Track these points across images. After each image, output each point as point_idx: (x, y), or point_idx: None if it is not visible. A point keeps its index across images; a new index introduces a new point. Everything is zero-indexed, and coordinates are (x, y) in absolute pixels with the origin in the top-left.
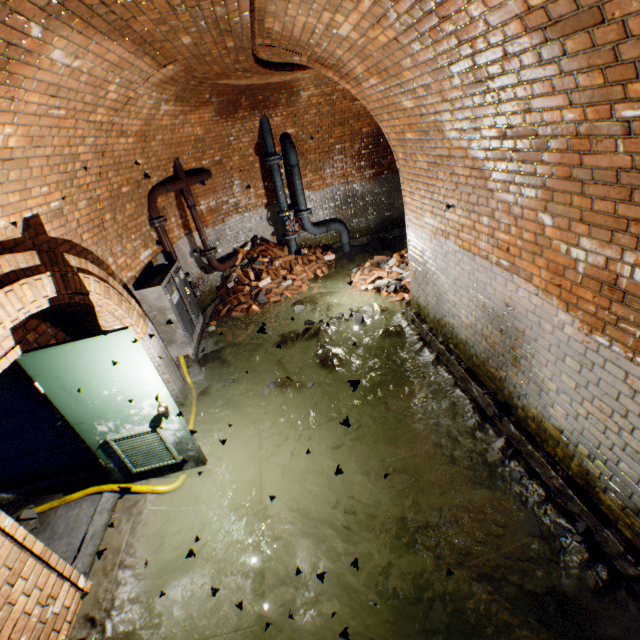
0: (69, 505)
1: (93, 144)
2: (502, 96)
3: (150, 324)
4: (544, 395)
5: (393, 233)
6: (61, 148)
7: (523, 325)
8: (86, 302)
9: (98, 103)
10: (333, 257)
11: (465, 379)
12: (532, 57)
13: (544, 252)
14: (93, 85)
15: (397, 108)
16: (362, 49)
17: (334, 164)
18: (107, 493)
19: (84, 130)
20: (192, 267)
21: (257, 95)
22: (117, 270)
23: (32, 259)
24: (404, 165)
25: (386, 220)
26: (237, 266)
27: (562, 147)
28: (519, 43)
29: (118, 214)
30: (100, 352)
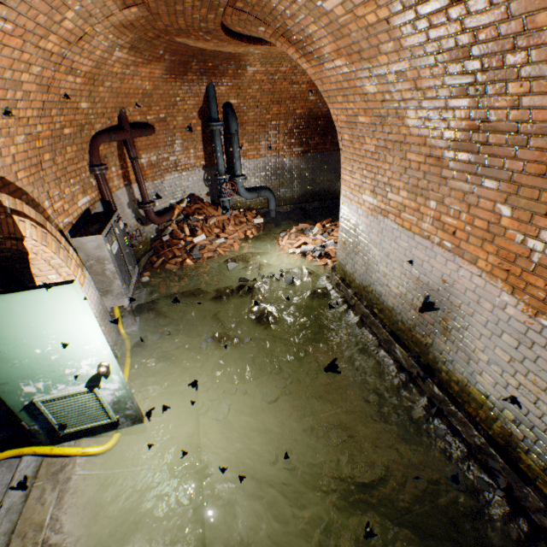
0: None
1: (39, 74)
2: (490, 90)
3: (87, 274)
4: (473, 363)
5: (313, 205)
6: (2, 69)
7: (459, 301)
8: (19, 248)
9: (51, 28)
10: (262, 221)
11: (389, 341)
12: (546, 53)
13: (496, 239)
14: (49, 4)
15: (356, 92)
16: (341, 27)
17: (269, 138)
18: (27, 457)
19: (31, 55)
20: (129, 218)
21: (208, 61)
22: (53, 214)
23: None
24: (348, 146)
25: (308, 193)
26: (173, 221)
27: (544, 146)
28: (538, 37)
29: (58, 156)
30: (36, 307)
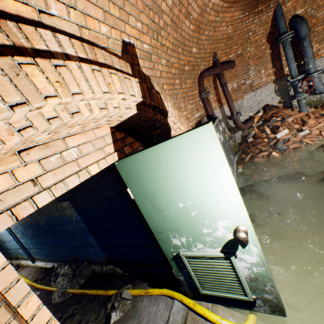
0: (150, 298)
1: (170, 9)
2: None
3: None
4: None
5: None
6: None
7: None
8: (164, 122)
9: None
10: None
11: None
12: None
13: None
14: None
15: None
16: None
17: None
18: (177, 301)
19: None
20: None
21: None
22: None
23: (125, 67)
24: None
25: None
26: (253, 127)
27: None
28: None
29: (182, 83)
30: (177, 157)
